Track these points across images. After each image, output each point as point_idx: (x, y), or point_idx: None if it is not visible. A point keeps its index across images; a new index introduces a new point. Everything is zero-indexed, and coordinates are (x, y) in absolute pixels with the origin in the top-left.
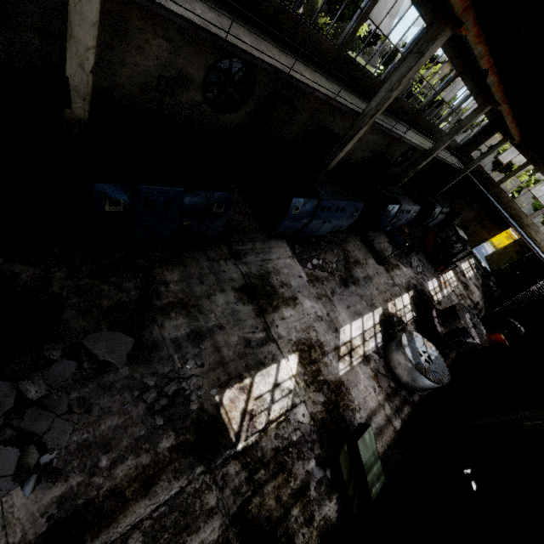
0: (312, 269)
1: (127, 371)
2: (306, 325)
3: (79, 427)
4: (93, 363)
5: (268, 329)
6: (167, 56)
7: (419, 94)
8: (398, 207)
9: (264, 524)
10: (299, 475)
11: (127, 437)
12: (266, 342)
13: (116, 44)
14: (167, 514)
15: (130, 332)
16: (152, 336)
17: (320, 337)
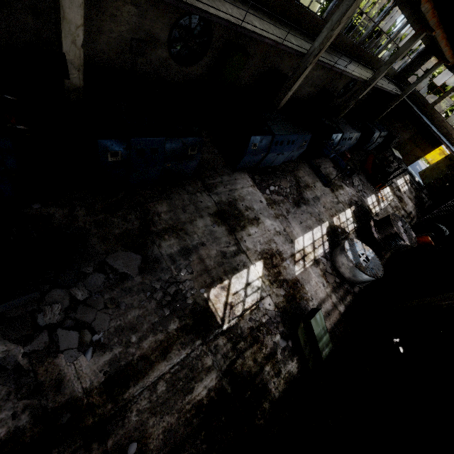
0: (270, 195)
1: (140, 278)
2: (268, 239)
3: (114, 317)
4: (115, 274)
5: (238, 243)
6: (136, 20)
7: (360, 26)
8: (341, 136)
9: (246, 376)
10: (269, 345)
11: (147, 323)
12: (238, 253)
13: (93, 15)
14: (180, 370)
15: (138, 252)
16: (154, 253)
17: (279, 247)
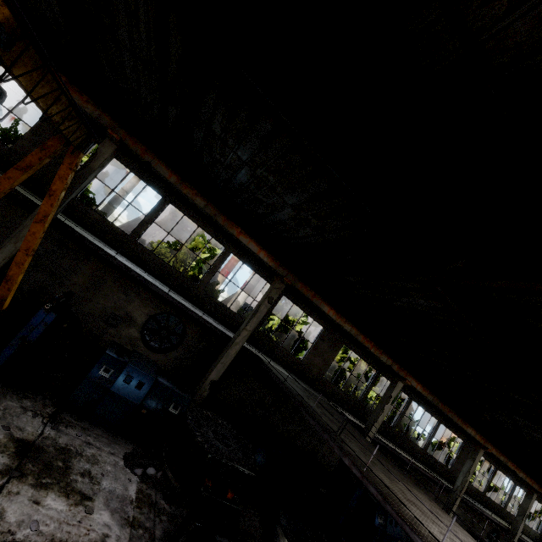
0: None
1: None
2: None
3: None
4: None
5: None
6: None
7: (471, 479)
8: None
9: None
10: None
11: None
12: None
13: None
14: None
15: None
16: None
17: None
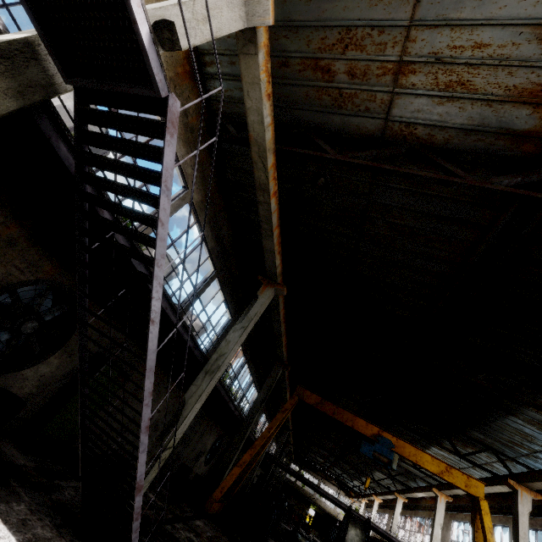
0: None
1: None
2: None
3: None
4: None
5: None
6: None
7: None
8: (287, 503)
9: None
10: None
11: None
12: None
13: None
14: None
15: None
16: None
17: None
